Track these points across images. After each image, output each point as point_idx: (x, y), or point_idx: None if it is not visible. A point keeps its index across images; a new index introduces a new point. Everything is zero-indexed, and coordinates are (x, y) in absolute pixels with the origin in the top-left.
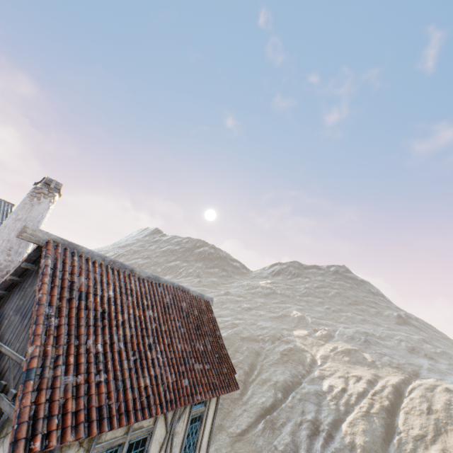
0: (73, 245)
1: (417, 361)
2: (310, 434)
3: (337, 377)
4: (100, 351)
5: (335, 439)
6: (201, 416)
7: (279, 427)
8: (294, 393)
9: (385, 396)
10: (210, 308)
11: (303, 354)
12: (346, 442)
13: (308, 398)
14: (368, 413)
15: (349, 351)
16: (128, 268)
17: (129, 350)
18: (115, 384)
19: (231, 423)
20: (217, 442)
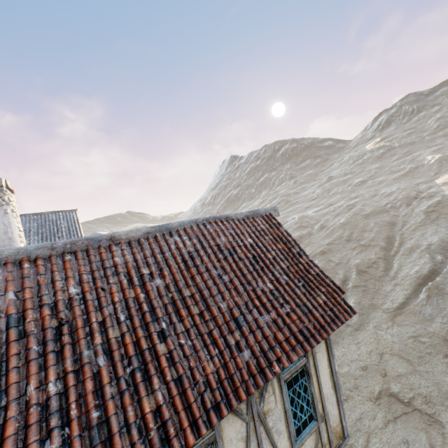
0: None
1: None
2: None
3: None
4: (52, 394)
5: None
6: (304, 370)
7: None
8: None
9: None
10: (275, 221)
11: None
12: None
13: None
14: None
15: None
16: (103, 239)
17: (118, 361)
18: (89, 437)
19: (383, 300)
20: (373, 320)
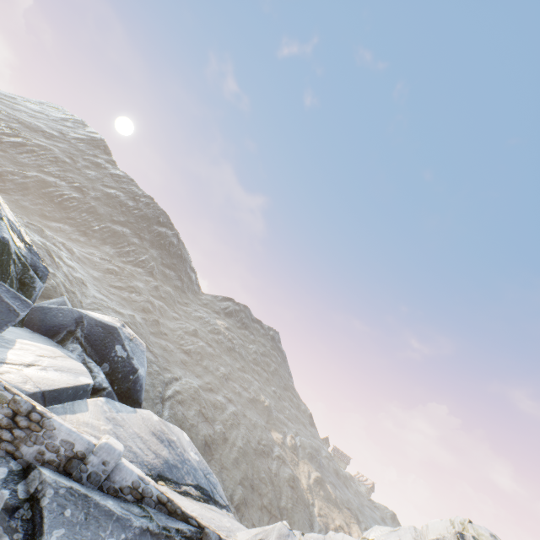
0: None
1: (348, 494)
2: None
3: (335, 530)
4: None
5: None
6: None
7: None
8: None
9: None
10: None
11: (300, 485)
12: None
13: None
14: None
15: (321, 481)
16: None
17: None
18: None
19: None
20: None
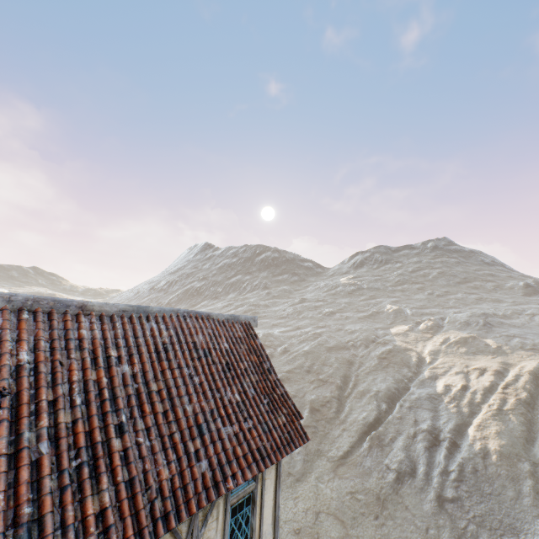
0: None
1: None
2: (428, 446)
3: (454, 374)
4: None
5: (461, 447)
6: (251, 497)
7: (389, 443)
8: (401, 402)
9: (521, 387)
10: (252, 332)
11: (406, 354)
12: (476, 449)
13: (420, 405)
14: (501, 411)
15: (465, 340)
16: (73, 305)
17: (65, 450)
18: (14, 537)
19: (329, 446)
20: (317, 469)
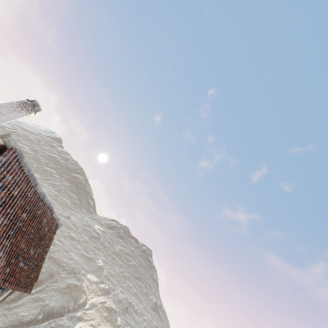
0: (22, 156)
1: None
2: None
3: (90, 324)
4: None
5: None
6: None
7: None
8: (52, 320)
9: None
10: (56, 230)
11: (82, 294)
12: None
13: None
14: None
15: (111, 309)
16: (36, 182)
17: None
18: None
19: None
20: None
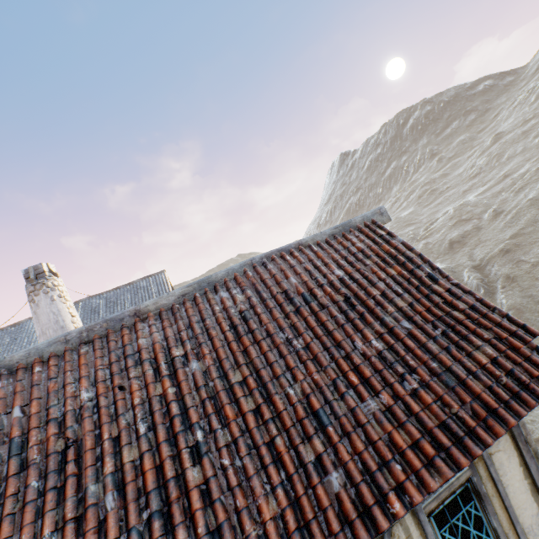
0: None
1: None
2: None
3: None
4: None
5: None
6: (470, 488)
7: None
8: None
9: None
10: (382, 232)
11: None
12: None
13: None
14: None
15: None
16: (126, 316)
17: (131, 501)
18: None
19: None
20: None
